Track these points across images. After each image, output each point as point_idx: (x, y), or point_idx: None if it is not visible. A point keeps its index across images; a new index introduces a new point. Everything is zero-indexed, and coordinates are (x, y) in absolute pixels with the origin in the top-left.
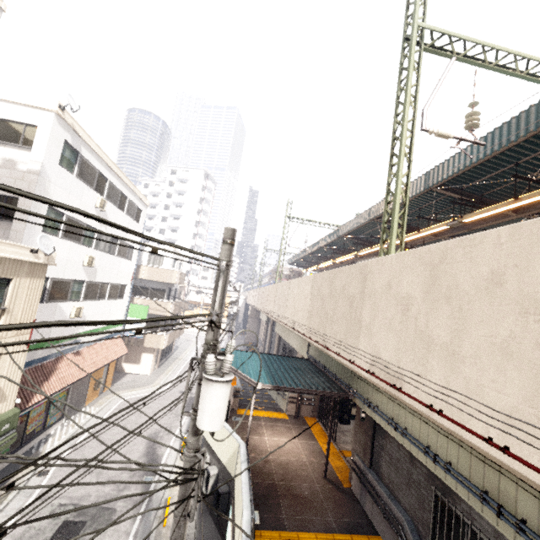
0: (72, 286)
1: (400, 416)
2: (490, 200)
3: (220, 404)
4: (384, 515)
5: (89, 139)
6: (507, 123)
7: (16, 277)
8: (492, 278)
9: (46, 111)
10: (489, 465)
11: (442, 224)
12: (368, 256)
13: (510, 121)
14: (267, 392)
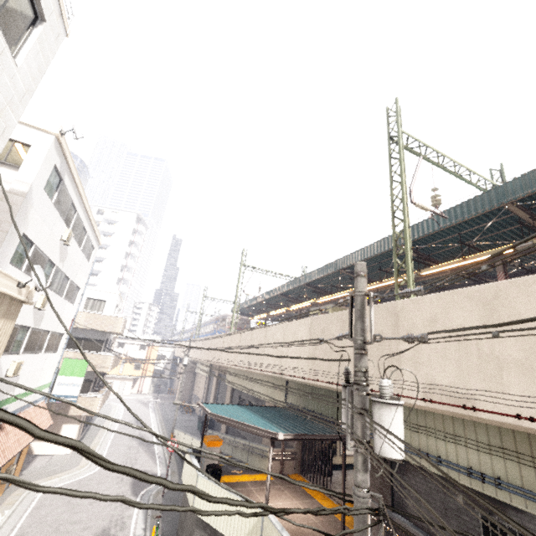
0: (17, 333)
1: (429, 445)
2: (434, 259)
3: (402, 429)
4: None
5: (73, 167)
6: (459, 205)
7: None
8: None
9: (44, 133)
10: None
11: (403, 276)
12: (318, 304)
13: (462, 204)
14: (229, 455)
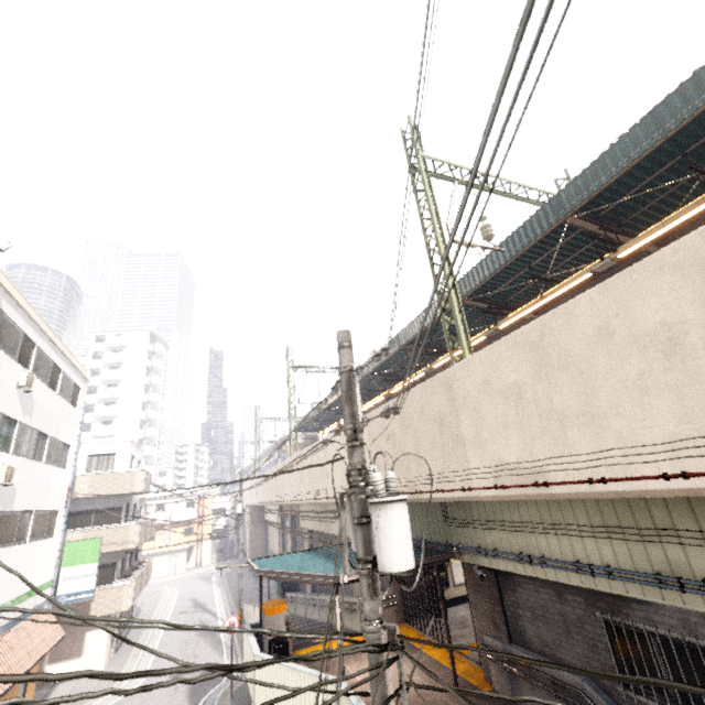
0: None
1: (529, 544)
2: (513, 306)
3: (407, 531)
4: (555, 693)
5: (12, 289)
6: (515, 232)
7: None
8: (600, 333)
9: None
10: (648, 541)
11: (479, 336)
12: (397, 395)
13: (518, 230)
14: (316, 620)
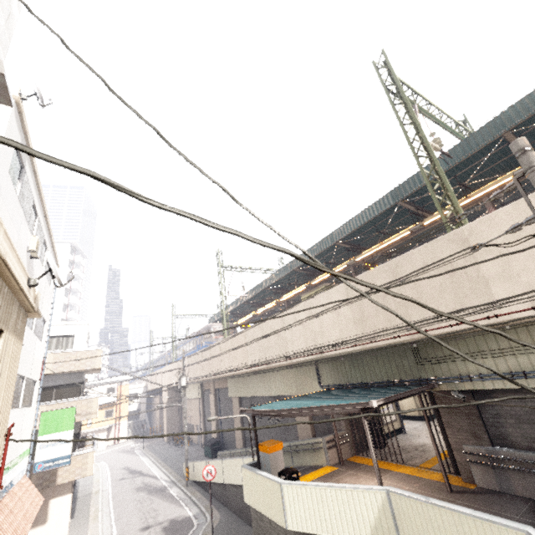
0: None
1: (521, 364)
2: (427, 210)
3: None
4: None
5: None
6: (458, 145)
7: (5, 329)
8: None
9: None
10: None
11: (405, 231)
12: (306, 289)
13: (461, 143)
14: None
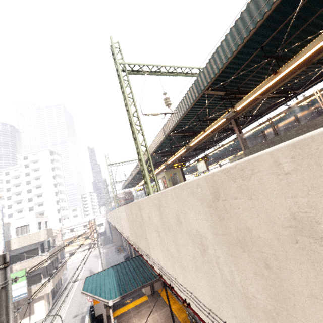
0: None
1: None
2: (198, 130)
3: None
4: None
5: None
6: (182, 100)
7: None
8: (177, 219)
9: None
10: None
11: (182, 149)
12: (161, 170)
13: (183, 99)
14: None
